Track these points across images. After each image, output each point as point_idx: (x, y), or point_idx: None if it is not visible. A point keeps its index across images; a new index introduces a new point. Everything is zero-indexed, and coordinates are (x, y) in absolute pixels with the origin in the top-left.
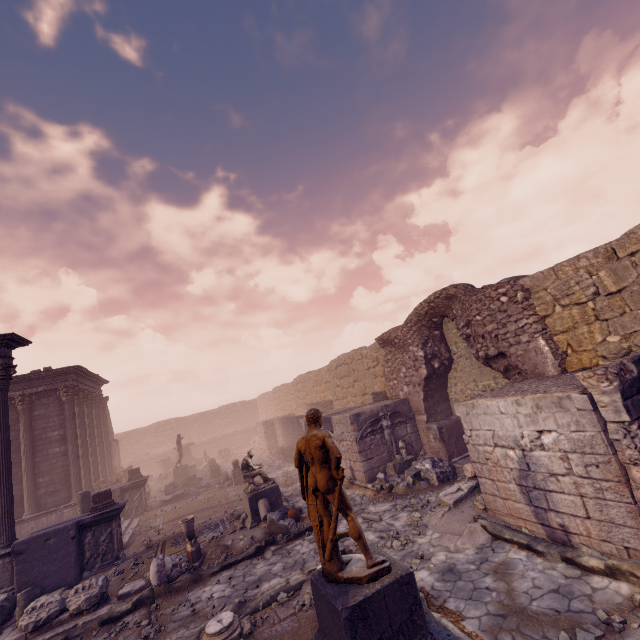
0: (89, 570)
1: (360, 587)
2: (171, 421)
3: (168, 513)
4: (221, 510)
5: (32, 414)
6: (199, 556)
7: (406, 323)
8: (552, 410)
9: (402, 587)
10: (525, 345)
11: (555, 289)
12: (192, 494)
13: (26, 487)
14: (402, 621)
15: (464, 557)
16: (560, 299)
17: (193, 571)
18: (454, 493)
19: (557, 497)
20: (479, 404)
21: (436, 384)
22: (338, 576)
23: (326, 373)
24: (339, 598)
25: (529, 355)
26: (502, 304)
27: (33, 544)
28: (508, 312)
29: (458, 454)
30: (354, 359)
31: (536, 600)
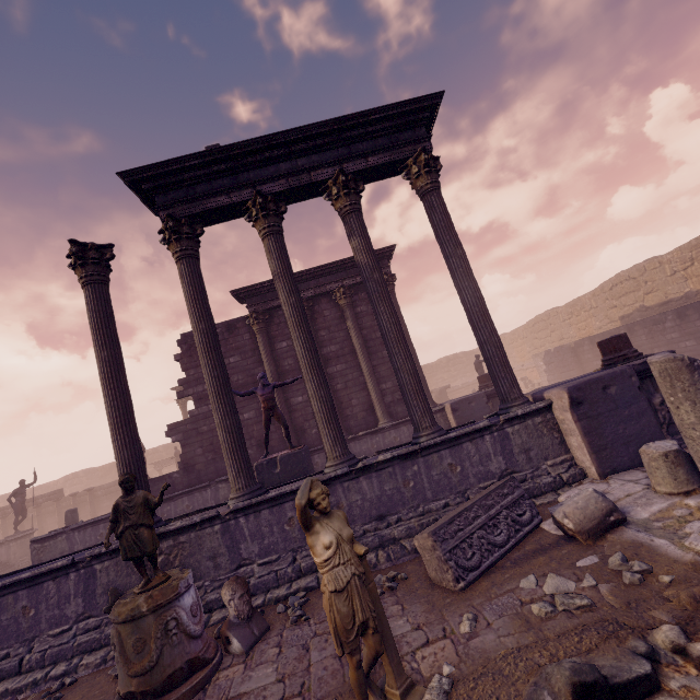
0: None
1: None
2: None
3: None
4: None
5: (354, 311)
6: None
7: None
8: None
9: None
10: None
11: None
12: None
13: (374, 392)
14: None
15: None
16: None
17: None
18: None
19: None
20: None
21: None
22: None
23: None
24: None
25: None
26: None
27: (588, 392)
28: None
29: None
30: None
31: None
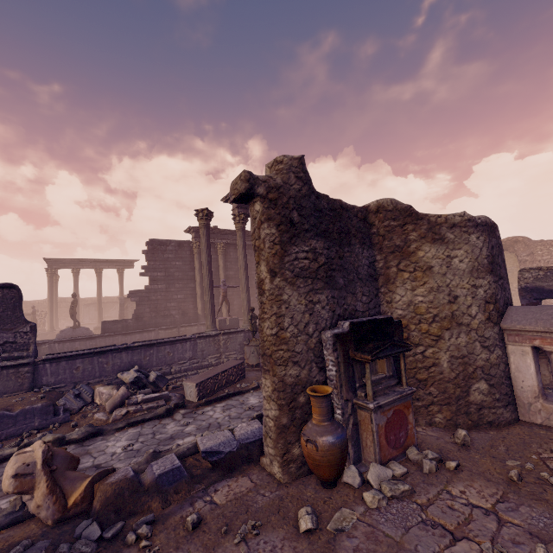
0: None
1: None
2: None
3: None
4: None
5: None
6: None
7: None
8: None
9: None
10: None
11: None
12: None
13: None
14: None
15: None
16: None
17: None
18: None
19: None
20: None
21: None
22: None
23: None
24: None
25: None
26: None
27: None
28: None
29: None
30: None
31: None
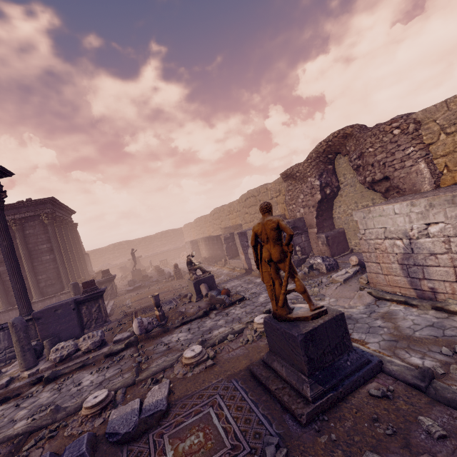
0: (88, 329)
1: (307, 322)
2: (123, 243)
3: (133, 297)
4: (170, 294)
5: (24, 233)
6: (164, 318)
7: (307, 159)
8: (444, 206)
9: (337, 322)
10: (408, 169)
11: (444, 119)
12: (147, 286)
13: (31, 282)
14: (337, 342)
15: (357, 311)
16: (447, 128)
17: (161, 326)
18: (343, 275)
19: (432, 270)
20: (375, 209)
21: (325, 206)
22: (288, 317)
23: (237, 205)
24: (293, 329)
25: (410, 176)
26: (394, 136)
27: (46, 313)
28: (398, 142)
29: (338, 254)
30: (260, 192)
31: (418, 331)
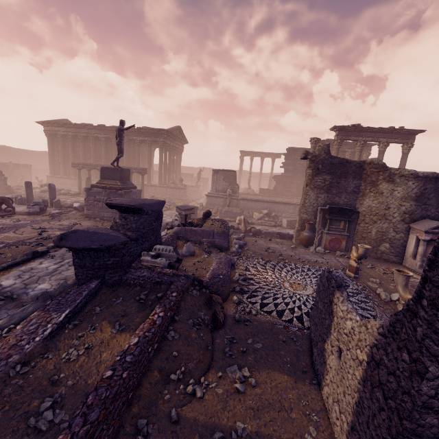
0: None
1: None
2: None
3: None
4: None
5: None
6: None
7: None
8: None
9: None
10: None
11: None
12: None
13: None
14: None
15: None
16: None
17: None
18: None
19: None
20: None
21: None
22: None
23: None
24: None
25: None
26: None
27: None
28: None
29: None
30: None
31: None
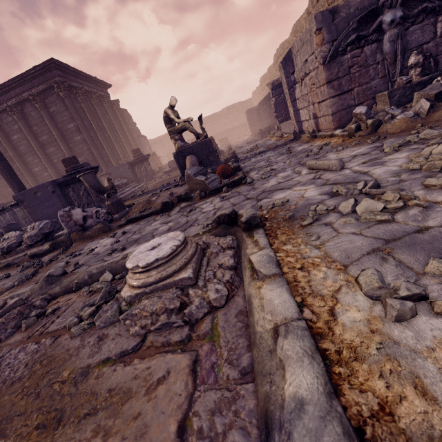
0: None
1: None
2: None
3: (162, 179)
4: None
5: (49, 111)
6: (119, 209)
7: None
8: None
9: None
10: None
11: None
12: None
13: None
14: None
15: None
16: None
17: (114, 222)
18: None
19: None
20: None
21: None
22: None
23: (305, 21)
24: None
25: None
26: None
27: (27, 196)
28: None
29: None
30: None
31: None
